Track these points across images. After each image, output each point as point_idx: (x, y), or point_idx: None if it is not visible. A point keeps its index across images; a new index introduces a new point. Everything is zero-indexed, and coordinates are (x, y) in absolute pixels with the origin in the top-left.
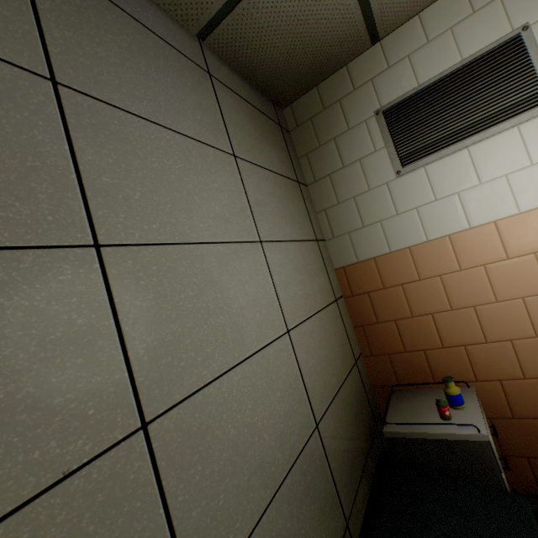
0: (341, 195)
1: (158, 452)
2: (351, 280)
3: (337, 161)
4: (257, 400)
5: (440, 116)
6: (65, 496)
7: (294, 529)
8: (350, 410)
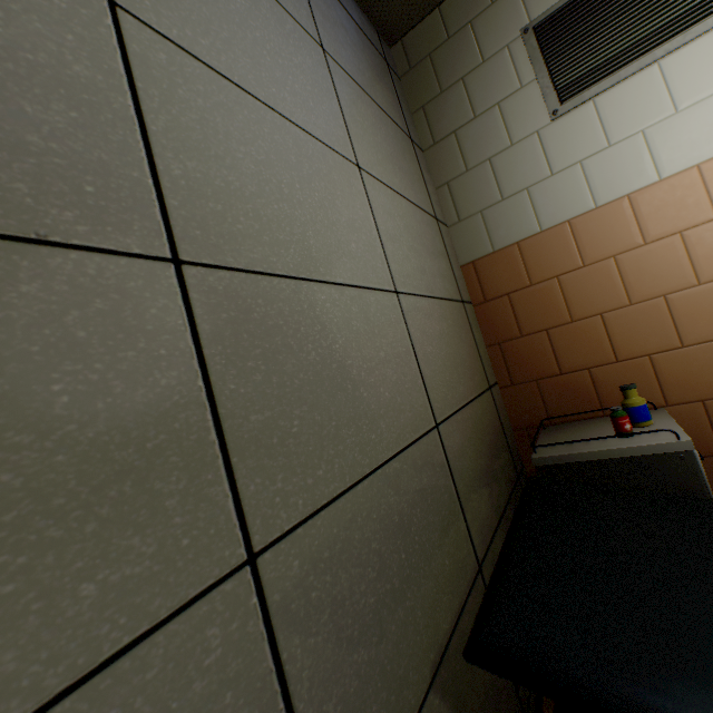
0: (472, 158)
1: (197, 308)
2: (484, 279)
3: (466, 111)
4: (351, 342)
5: (617, 21)
6: (39, 267)
7: (404, 528)
8: (483, 438)
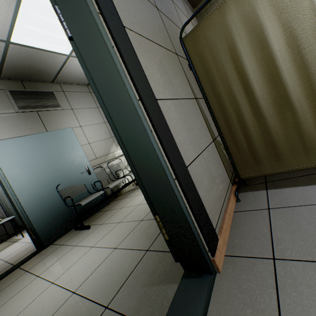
0: None
1: None
2: None
3: None
4: None
5: None
6: None
7: None
8: None
